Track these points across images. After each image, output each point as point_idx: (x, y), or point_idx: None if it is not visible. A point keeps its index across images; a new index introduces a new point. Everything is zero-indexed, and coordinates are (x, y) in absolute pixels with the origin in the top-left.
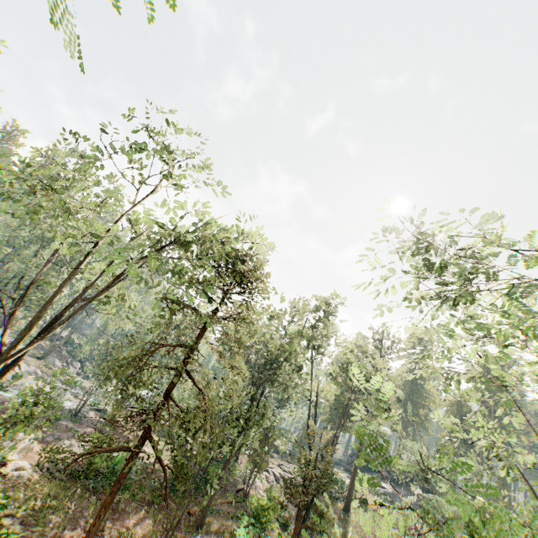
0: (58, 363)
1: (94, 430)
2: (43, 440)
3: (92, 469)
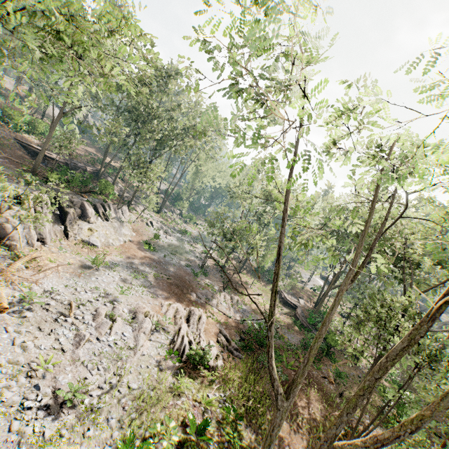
0: (167, 213)
1: (218, 281)
2: (200, 303)
3: (242, 331)
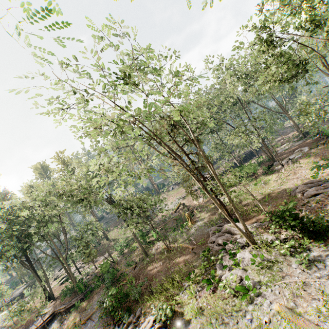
0: None
1: None
2: None
3: None
